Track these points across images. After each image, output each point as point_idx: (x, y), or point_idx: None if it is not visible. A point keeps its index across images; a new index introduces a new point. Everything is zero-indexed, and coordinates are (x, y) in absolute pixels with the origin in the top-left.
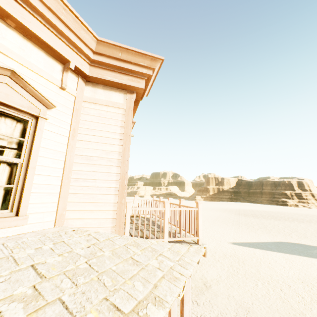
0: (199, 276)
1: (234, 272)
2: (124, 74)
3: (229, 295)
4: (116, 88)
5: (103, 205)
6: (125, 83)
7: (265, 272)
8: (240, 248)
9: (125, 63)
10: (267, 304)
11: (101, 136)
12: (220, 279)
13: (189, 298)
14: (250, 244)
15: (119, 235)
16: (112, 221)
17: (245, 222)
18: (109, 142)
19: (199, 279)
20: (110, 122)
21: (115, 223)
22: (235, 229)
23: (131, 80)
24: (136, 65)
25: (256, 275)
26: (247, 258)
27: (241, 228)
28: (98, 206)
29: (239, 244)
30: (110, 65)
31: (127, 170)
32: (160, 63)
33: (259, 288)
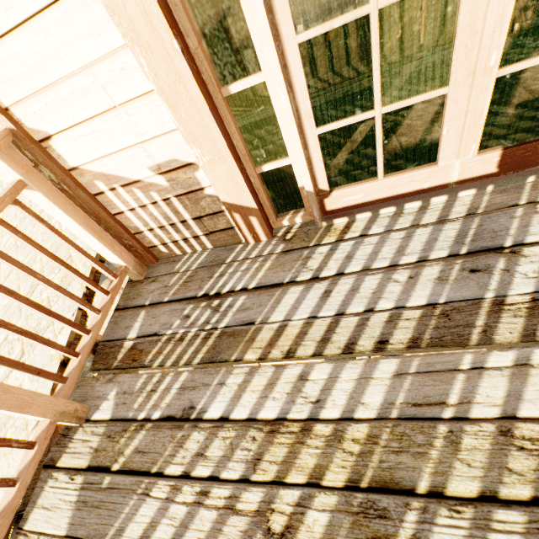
0: None
1: None
2: None
3: None
4: None
5: None
6: None
7: None
8: None
9: None
10: None
11: None
12: None
13: None
14: None
15: None
16: None
17: None
18: None
19: None
20: None
21: None
22: None
23: None
24: None
25: None
26: None
27: None
28: None
29: None
30: None
31: None
32: None
33: None
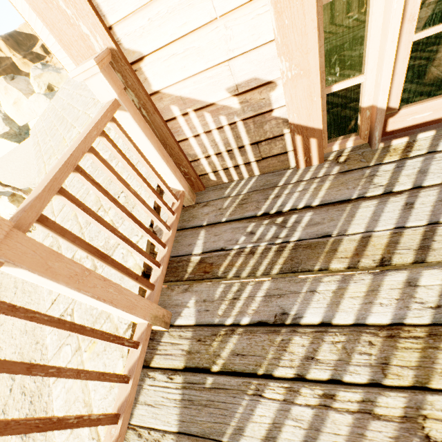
0: None
1: None
2: None
3: None
4: None
5: None
6: None
7: None
8: None
9: None
10: None
11: None
12: None
13: None
14: None
15: None
16: None
17: None
18: None
19: None
20: None
21: None
22: None
23: None
24: None
25: None
26: None
27: None
28: None
29: None
30: None
31: None
32: None
33: None
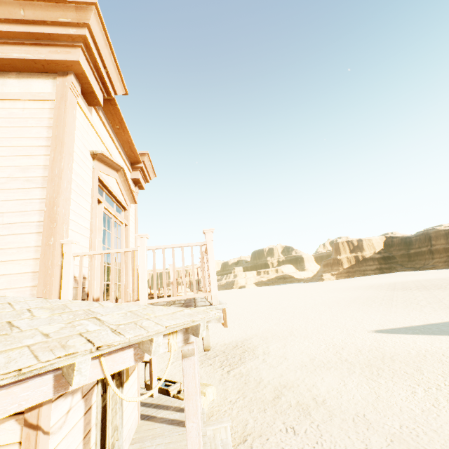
0: (307, 386)
1: (371, 375)
2: (42, 45)
3: (356, 414)
4: (39, 74)
5: (16, 252)
6: (44, 59)
7: (433, 370)
8: (389, 338)
9: (37, 26)
10: (431, 426)
11: (13, 147)
12: (344, 388)
13: (197, 408)
14: (409, 330)
15: (46, 298)
16: (33, 276)
17: (404, 298)
18: (28, 153)
19: (307, 391)
20: (29, 123)
21: (38, 279)
22: (383, 310)
23: (54, 53)
24: (57, 25)
25: (414, 376)
26: (400, 351)
27: (395, 308)
28: (7, 255)
29: (388, 332)
30: (12, 34)
31: (57, 191)
32: (96, 12)
33: (419, 398)
